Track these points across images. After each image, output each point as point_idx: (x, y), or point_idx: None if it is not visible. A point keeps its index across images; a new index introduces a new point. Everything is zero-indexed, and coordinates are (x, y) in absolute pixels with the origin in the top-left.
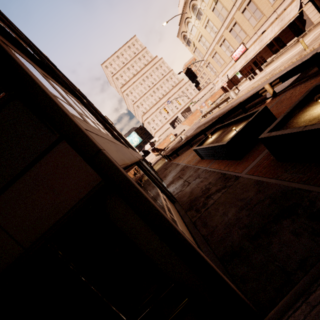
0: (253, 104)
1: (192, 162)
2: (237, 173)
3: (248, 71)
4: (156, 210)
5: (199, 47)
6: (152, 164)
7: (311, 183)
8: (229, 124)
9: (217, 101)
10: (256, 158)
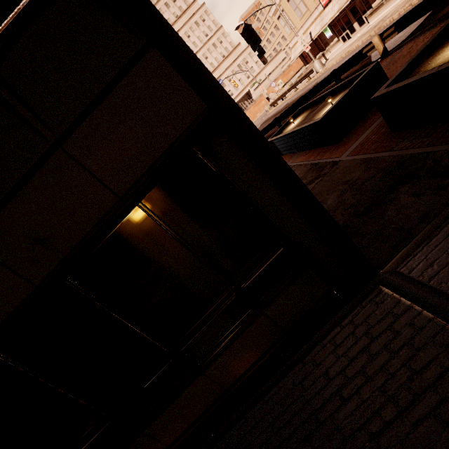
0: (350, 74)
1: None
2: (334, 159)
3: (343, 26)
4: (273, 149)
5: None
6: None
7: (437, 143)
8: (319, 100)
9: (292, 80)
10: (361, 135)
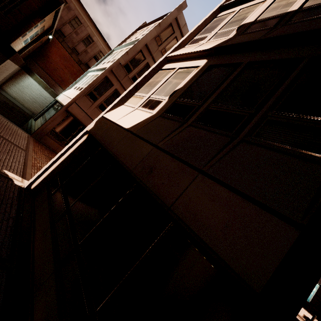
0: None
1: None
2: None
3: None
4: None
5: None
6: None
7: None
8: None
9: None
10: None
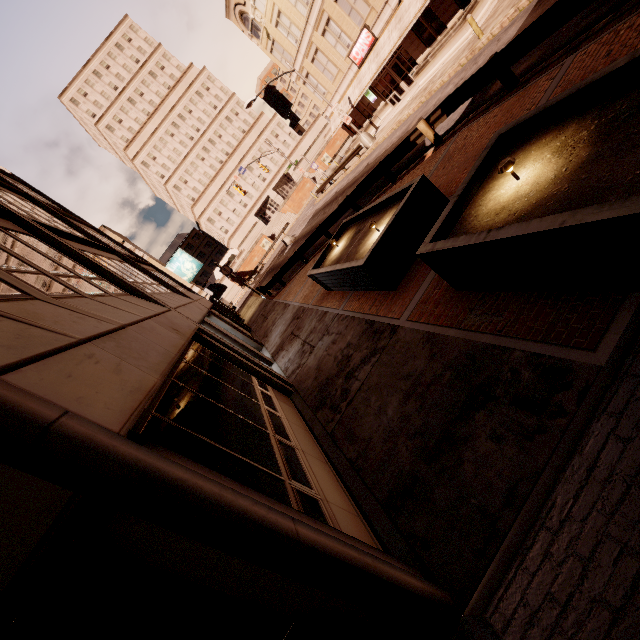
0: (404, 160)
1: (311, 299)
2: (392, 320)
3: (387, 87)
4: (225, 511)
5: (280, 39)
6: (238, 306)
7: (511, 333)
8: (365, 215)
9: (340, 154)
10: (421, 284)
